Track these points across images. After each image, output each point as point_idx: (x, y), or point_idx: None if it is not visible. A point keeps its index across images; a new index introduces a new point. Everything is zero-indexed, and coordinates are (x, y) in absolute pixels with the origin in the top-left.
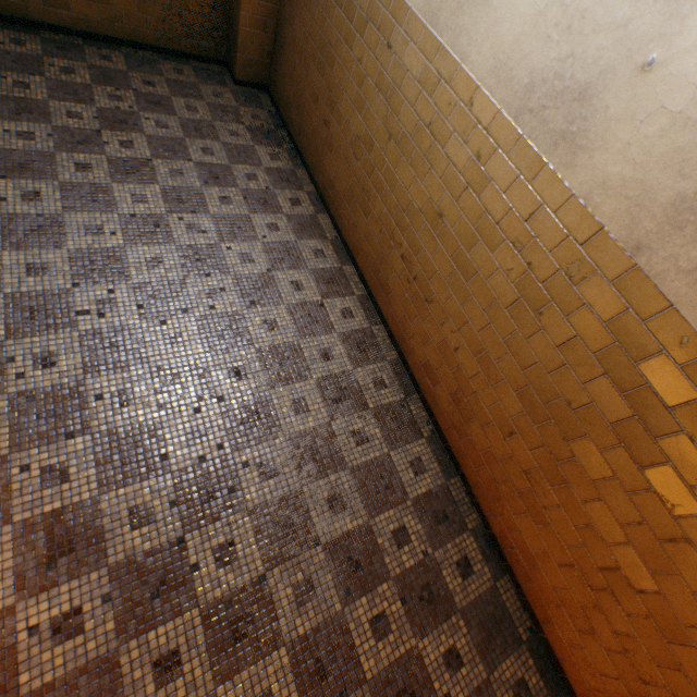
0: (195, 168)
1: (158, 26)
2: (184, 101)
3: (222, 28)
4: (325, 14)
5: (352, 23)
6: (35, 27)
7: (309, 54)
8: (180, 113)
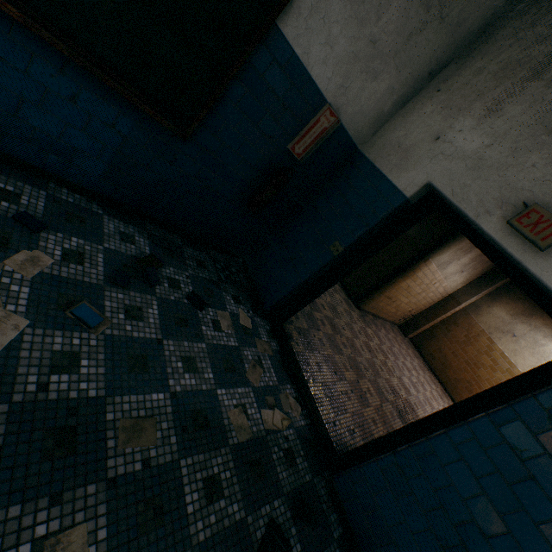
0: (436, 392)
1: (397, 317)
2: (409, 351)
3: (407, 318)
4: (475, 351)
5: (495, 366)
6: (375, 316)
7: (459, 354)
8: (414, 359)
